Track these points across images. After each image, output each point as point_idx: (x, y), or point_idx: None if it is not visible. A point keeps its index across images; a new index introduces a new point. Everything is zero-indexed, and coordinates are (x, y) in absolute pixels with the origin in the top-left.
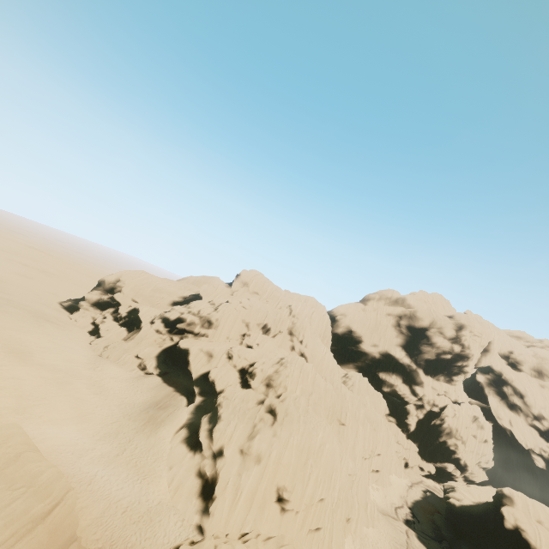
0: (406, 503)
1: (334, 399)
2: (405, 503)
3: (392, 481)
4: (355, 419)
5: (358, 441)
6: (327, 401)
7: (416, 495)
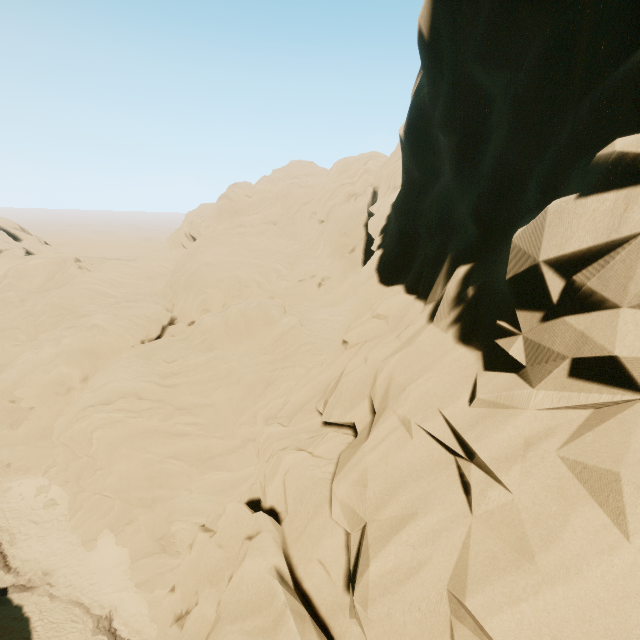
0: (21, 584)
1: (47, 309)
2: (25, 582)
3: (94, 545)
4: (34, 344)
5: (7, 371)
6: (35, 308)
7: (58, 636)
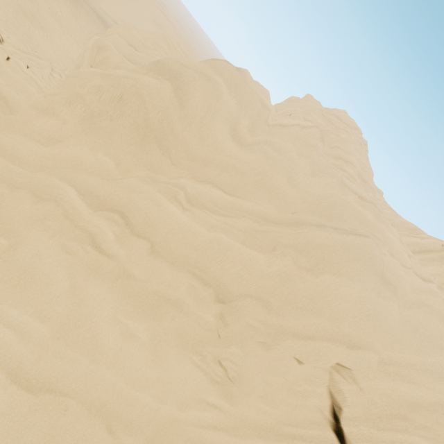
0: None
1: None
2: None
3: None
4: None
5: None
6: None
7: None
